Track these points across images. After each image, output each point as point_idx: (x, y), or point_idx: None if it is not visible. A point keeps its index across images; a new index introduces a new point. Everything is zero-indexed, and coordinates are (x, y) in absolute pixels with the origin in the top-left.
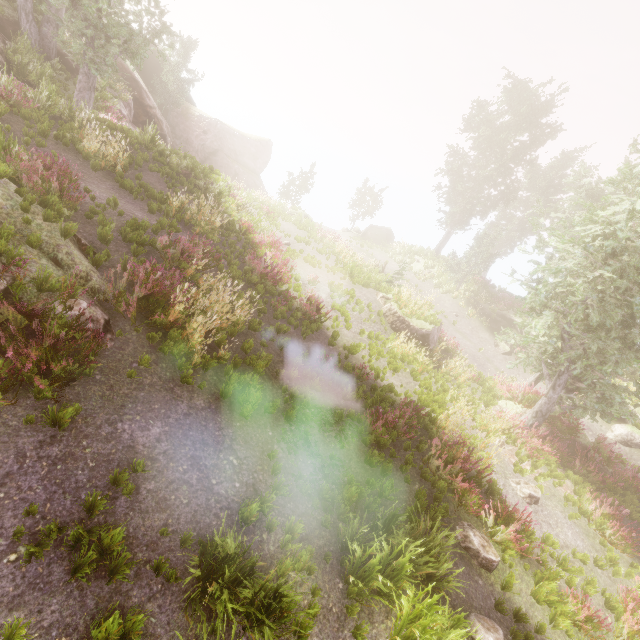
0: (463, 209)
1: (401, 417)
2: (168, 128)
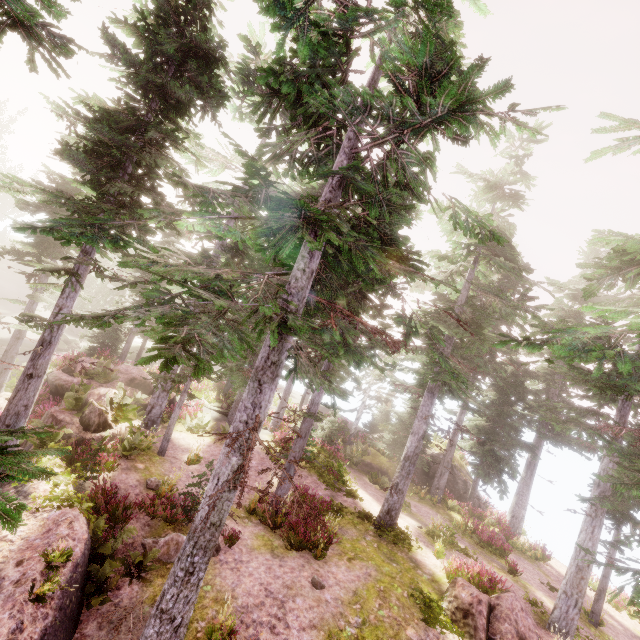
0: None
1: None
2: None
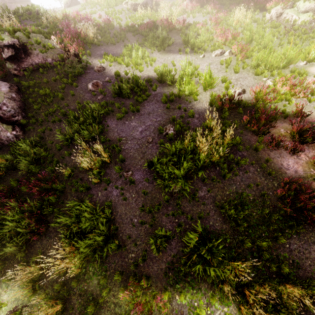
0: None
1: (148, 25)
2: None
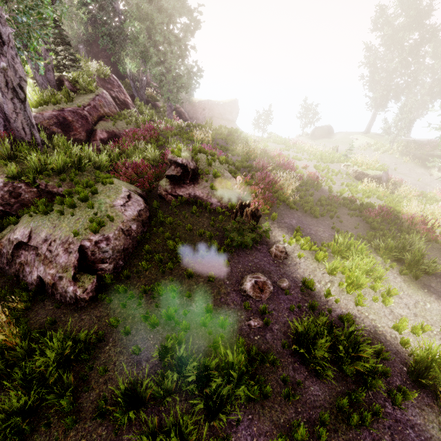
0: (381, 94)
1: (381, 211)
2: (187, 115)
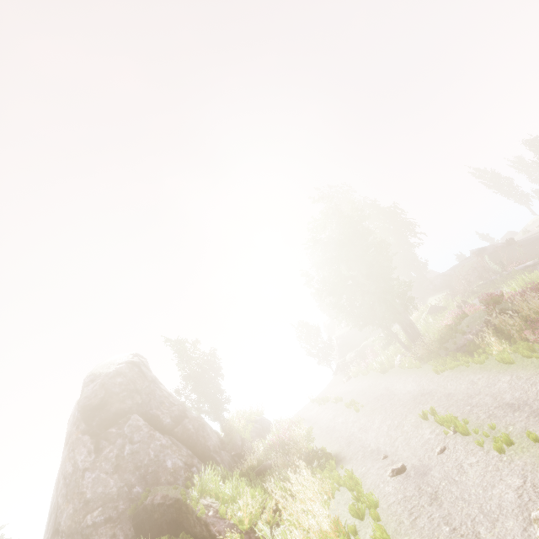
0: (517, 199)
1: None
2: None
